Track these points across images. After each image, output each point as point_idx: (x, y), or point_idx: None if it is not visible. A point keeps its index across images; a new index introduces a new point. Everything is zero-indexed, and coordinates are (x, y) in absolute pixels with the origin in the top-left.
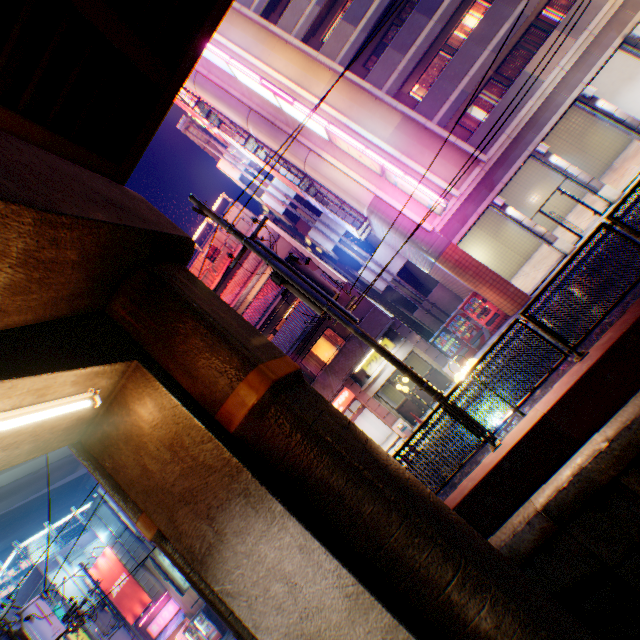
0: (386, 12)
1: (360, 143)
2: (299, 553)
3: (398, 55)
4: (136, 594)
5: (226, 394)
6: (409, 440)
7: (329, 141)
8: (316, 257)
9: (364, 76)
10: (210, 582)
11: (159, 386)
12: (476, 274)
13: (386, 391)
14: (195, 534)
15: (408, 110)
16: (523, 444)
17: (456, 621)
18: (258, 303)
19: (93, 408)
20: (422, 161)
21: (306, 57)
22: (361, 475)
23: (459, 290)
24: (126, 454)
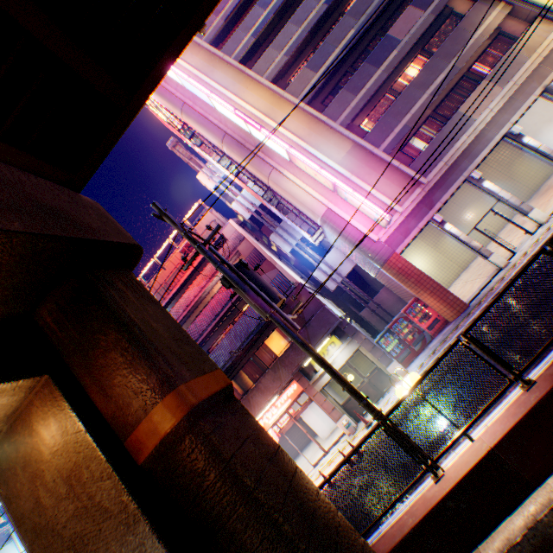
0: (342, 62)
1: (316, 164)
2: None
3: (351, 95)
4: None
5: (139, 418)
6: (346, 460)
7: (290, 161)
8: (275, 257)
9: (322, 111)
10: None
11: (65, 406)
12: (418, 281)
13: (333, 385)
14: None
15: (358, 138)
16: (469, 481)
17: None
18: (220, 296)
19: None
20: (370, 181)
21: (274, 94)
22: (279, 532)
23: (402, 294)
24: (22, 481)
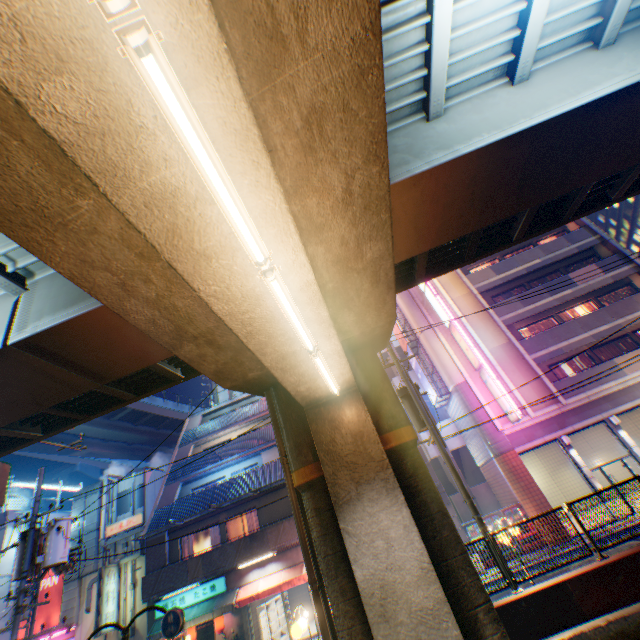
0: (520, 276)
1: (471, 341)
2: (402, 528)
3: (519, 304)
4: (50, 606)
5: (390, 428)
6: None
7: (447, 328)
8: None
9: (489, 302)
10: (339, 519)
11: (363, 404)
12: (526, 487)
13: None
14: (344, 488)
15: (514, 339)
16: (541, 594)
17: (475, 632)
18: None
19: (326, 395)
20: (511, 376)
21: (455, 273)
22: (447, 513)
23: (504, 496)
24: (325, 427)
